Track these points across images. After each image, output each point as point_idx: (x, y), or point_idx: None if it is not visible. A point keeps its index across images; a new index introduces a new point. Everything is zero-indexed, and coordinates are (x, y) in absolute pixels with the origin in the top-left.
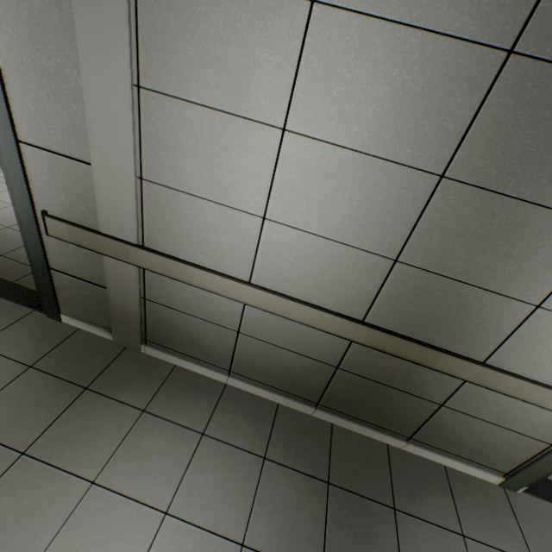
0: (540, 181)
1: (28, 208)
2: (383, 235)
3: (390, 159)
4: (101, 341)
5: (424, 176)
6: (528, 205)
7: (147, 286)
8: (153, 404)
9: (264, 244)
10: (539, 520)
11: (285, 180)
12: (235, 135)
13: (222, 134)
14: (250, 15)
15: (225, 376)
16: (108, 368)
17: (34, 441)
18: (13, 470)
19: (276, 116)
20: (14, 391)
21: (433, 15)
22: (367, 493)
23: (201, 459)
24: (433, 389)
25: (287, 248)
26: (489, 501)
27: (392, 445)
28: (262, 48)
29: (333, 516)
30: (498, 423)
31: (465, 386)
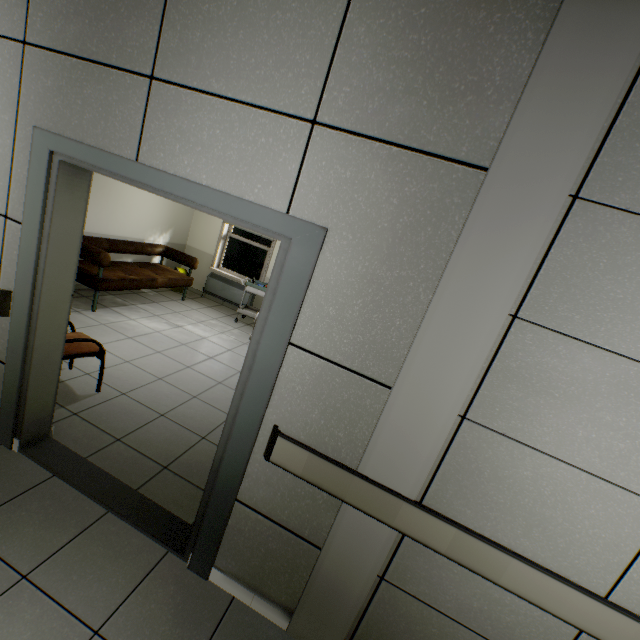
0: None
1: (253, 419)
2: None
3: None
4: (269, 632)
5: None
6: None
7: (395, 560)
8: None
9: None
10: None
11: None
12: None
13: (633, 389)
14: None
15: None
16: None
17: None
18: None
19: None
20: None
21: None
22: None
23: None
24: None
25: None
26: None
27: None
28: None
29: None
30: None
31: None
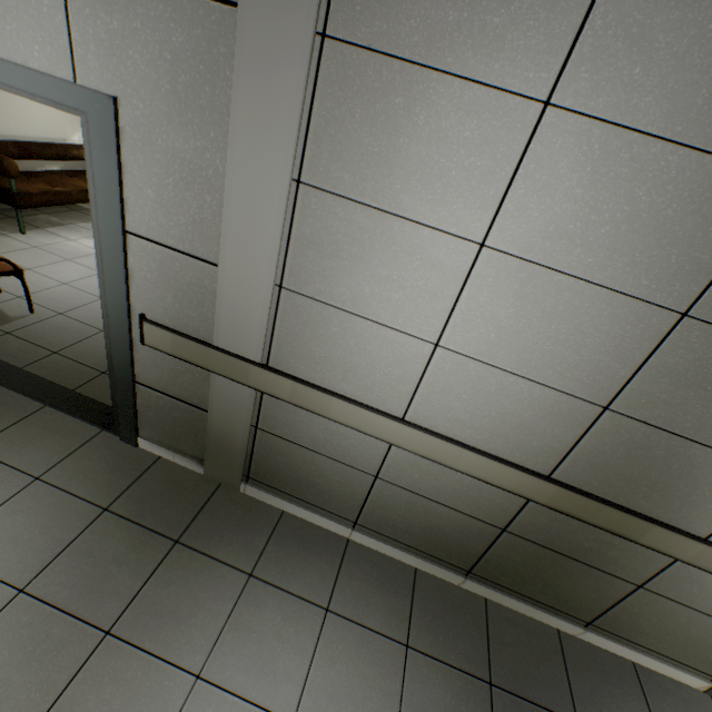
0: None
1: (122, 310)
2: (593, 377)
3: (618, 289)
4: (188, 476)
5: (660, 312)
6: None
7: (262, 413)
8: (261, 565)
9: (431, 375)
10: None
11: (472, 303)
12: (415, 246)
13: (399, 244)
14: (462, 112)
15: (348, 529)
16: (200, 514)
17: (119, 615)
18: (97, 656)
19: (474, 228)
20: (88, 543)
21: (702, 132)
22: (541, 700)
23: (328, 645)
24: (631, 566)
25: (461, 383)
26: None
27: (564, 631)
28: (470, 151)
29: None
30: None
31: (675, 566)
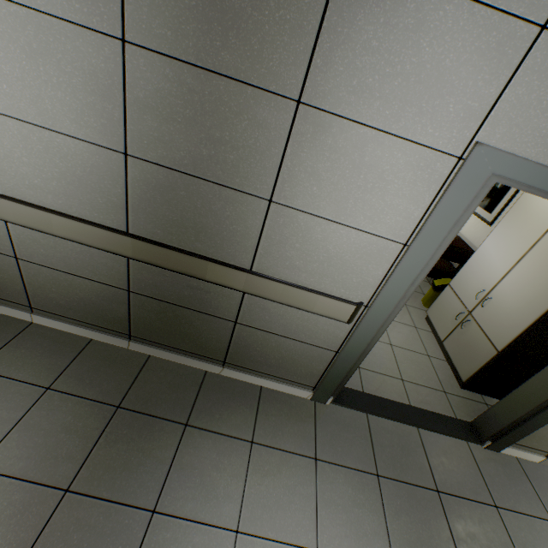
0: (215, 45)
1: None
2: (101, 122)
3: (63, 17)
4: None
5: (107, 41)
6: (216, 77)
7: None
8: None
9: None
10: (338, 425)
11: None
12: None
13: None
14: None
15: (28, 313)
16: None
17: None
18: None
19: None
20: None
21: None
22: (161, 414)
23: None
24: (222, 305)
25: (15, 145)
26: (294, 413)
27: (212, 372)
28: None
29: (109, 435)
30: (288, 335)
31: (247, 299)
